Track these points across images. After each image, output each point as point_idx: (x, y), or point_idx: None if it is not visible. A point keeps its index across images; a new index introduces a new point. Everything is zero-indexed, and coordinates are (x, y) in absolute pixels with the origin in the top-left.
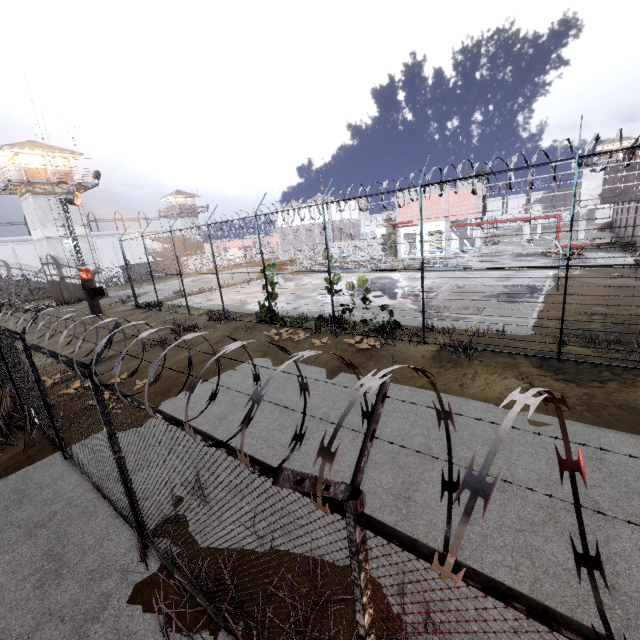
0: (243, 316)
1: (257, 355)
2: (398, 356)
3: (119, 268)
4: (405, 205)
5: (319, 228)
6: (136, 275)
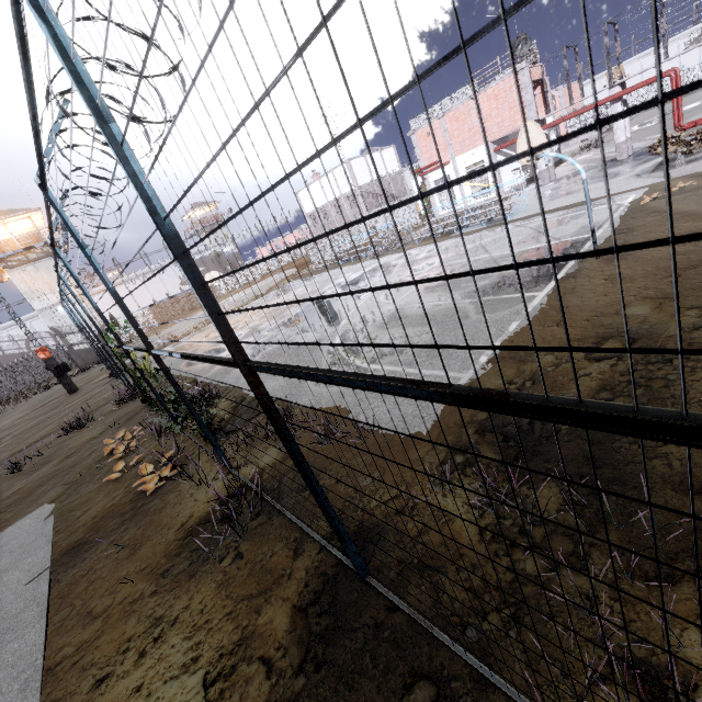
0: (158, 386)
1: (50, 498)
2: (158, 519)
3: (148, 311)
4: (425, 139)
5: (347, 200)
6: (168, 313)
